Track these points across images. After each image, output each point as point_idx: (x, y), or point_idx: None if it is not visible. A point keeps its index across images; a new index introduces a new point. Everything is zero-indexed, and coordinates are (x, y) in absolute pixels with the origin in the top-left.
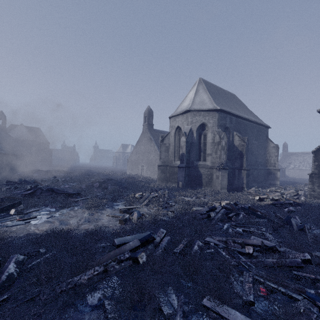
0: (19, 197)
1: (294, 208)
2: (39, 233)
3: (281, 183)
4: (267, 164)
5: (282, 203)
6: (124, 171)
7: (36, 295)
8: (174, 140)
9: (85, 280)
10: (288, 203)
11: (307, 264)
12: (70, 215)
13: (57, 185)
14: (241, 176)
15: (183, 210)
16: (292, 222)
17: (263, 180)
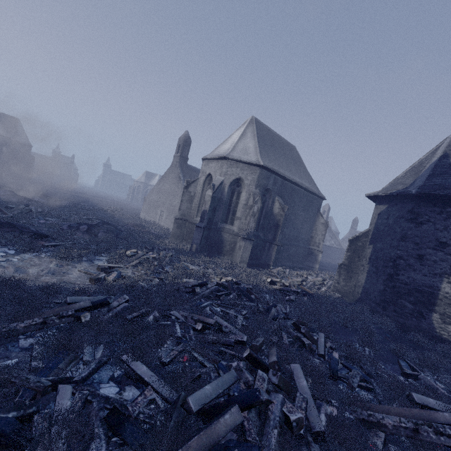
0: None
1: (295, 298)
2: None
3: (330, 267)
4: (311, 243)
5: (288, 290)
6: (139, 211)
7: None
8: (201, 190)
9: (22, 327)
10: (295, 291)
11: (242, 345)
12: (33, 262)
13: (27, 218)
14: (270, 252)
15: (175, 279)
16: (272, 310)
17: (301, 260)
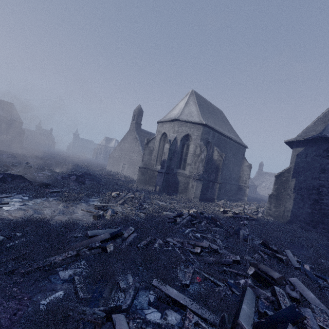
0: None
1: (248, 222)
2: (12, 219)
3: (250, 199)
4: (240, 181)
5: (240, 217)
6: (104, 166)
7: (16, 269)
8: (158, 145)
9: (60, 260)
10: (245, 217)
11: (237, 264)
12: (44, 205)
13: (30, 172)
14: (214, 188)
15: (154, 213)
16: (240, 233)
17: (233, 194)
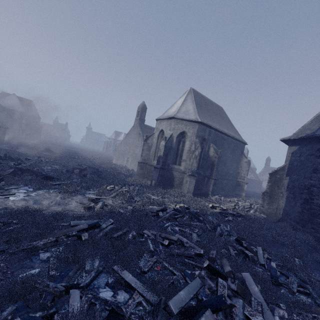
0: (2, 173)
1: (232, 218)
2: (15, 208)
3: (252, 194)
4: (238, 176)
5: (226, 213)
6: (111, 158)
7: (6, 249)
8: (156, 141)
9: (41, 244)
10: (232, 213)
11: (200, 257)
12: (45, 196)
13: (39, 166)
14: (209, 184)
15: (142, 206)
16: (218, 228)
17: (231, 190)
